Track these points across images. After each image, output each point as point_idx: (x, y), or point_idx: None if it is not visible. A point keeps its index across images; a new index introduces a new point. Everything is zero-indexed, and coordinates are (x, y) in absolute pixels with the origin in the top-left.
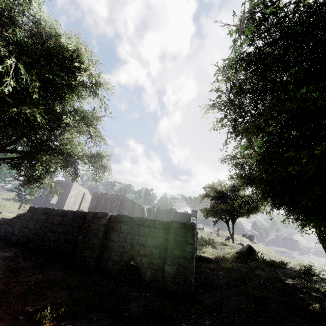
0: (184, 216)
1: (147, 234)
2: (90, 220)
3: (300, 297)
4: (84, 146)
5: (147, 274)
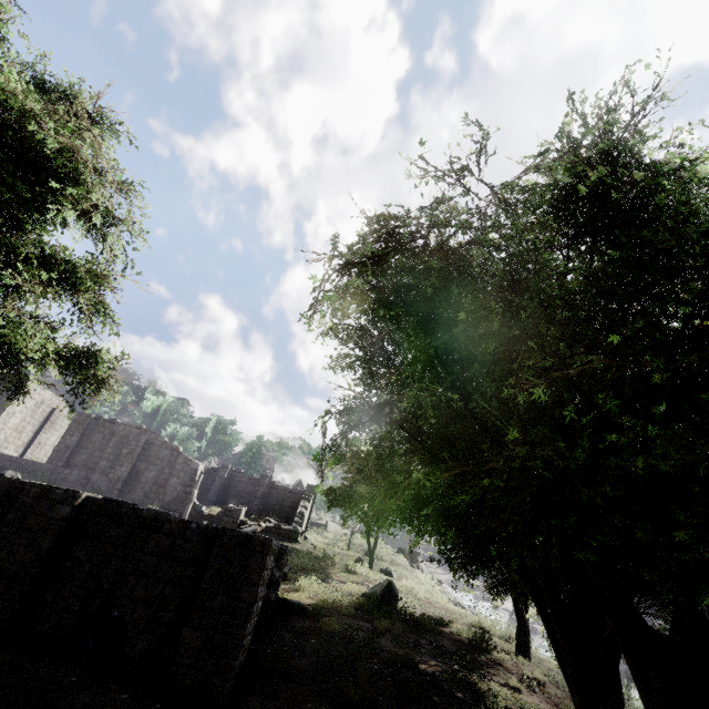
0: (289, 496)
1: (164, 552)
2: (29, 505)
3: (432, 702)
4: (53, 332)
5: (140, 645)
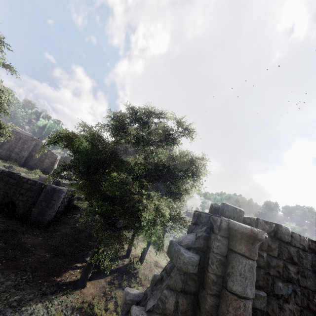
0: None
1: (28, 189)
2: None
3: None
4: None
5: (21, 211)
